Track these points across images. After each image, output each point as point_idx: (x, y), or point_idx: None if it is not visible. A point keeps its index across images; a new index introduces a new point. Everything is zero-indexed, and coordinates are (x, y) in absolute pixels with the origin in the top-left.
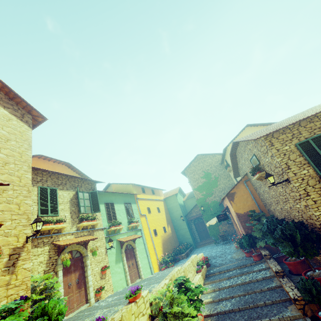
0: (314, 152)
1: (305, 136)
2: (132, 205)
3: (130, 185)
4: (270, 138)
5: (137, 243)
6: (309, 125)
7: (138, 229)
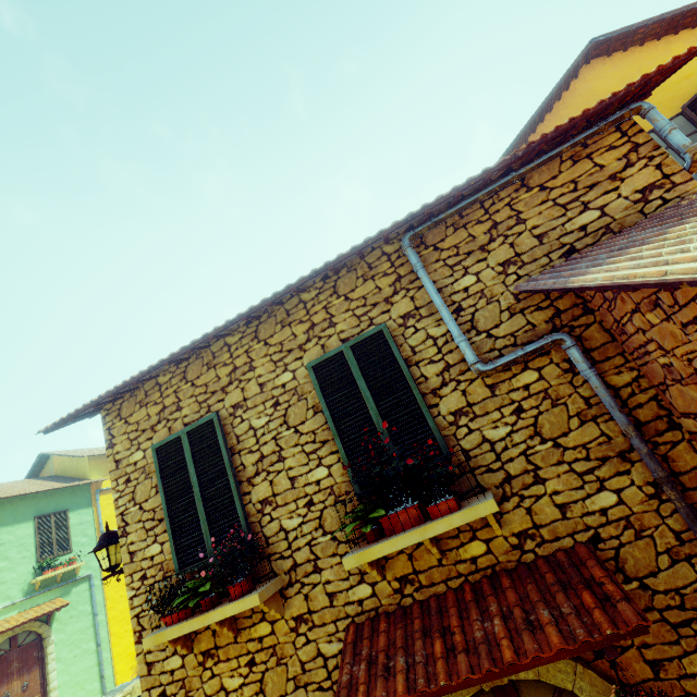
0: (184, 482)
1: (187, 418)
2: (74, 514)
3: (84, 459)
4: (112, 418)
5: (63, 620)
6: (204, 378)
7: (75, 580)
